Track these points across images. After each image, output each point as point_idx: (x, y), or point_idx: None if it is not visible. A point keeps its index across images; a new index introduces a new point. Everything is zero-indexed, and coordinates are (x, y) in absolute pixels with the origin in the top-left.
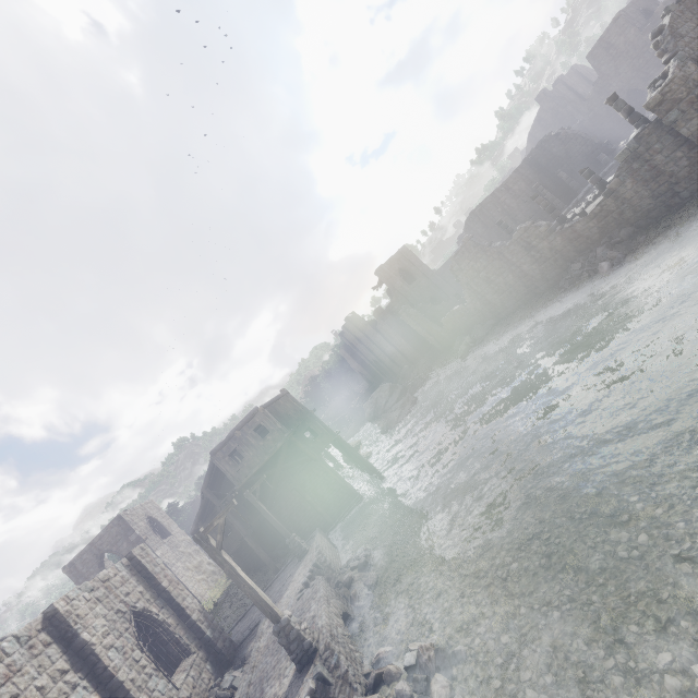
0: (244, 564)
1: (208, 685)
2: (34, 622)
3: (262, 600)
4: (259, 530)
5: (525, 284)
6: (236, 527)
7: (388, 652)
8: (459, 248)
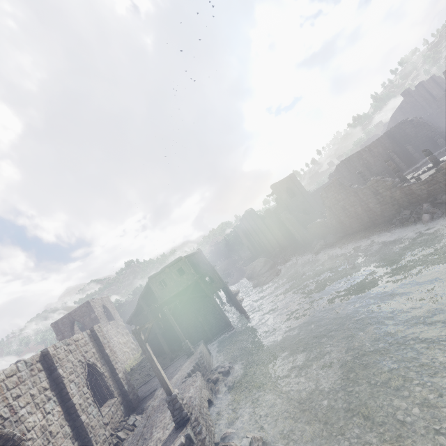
0: (153, 349)
1: (120, 419)
2: (36, 355)
3: (163, 379)
4: (166, 331)
5: (368, 215)
6: (153, 326)
7: (232, 433)
8: (329, 181)
